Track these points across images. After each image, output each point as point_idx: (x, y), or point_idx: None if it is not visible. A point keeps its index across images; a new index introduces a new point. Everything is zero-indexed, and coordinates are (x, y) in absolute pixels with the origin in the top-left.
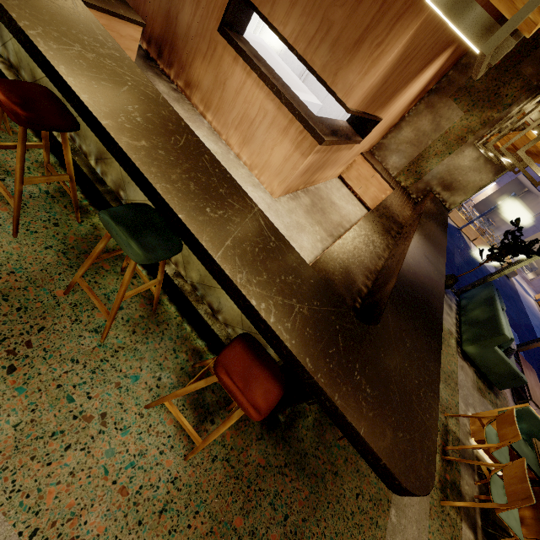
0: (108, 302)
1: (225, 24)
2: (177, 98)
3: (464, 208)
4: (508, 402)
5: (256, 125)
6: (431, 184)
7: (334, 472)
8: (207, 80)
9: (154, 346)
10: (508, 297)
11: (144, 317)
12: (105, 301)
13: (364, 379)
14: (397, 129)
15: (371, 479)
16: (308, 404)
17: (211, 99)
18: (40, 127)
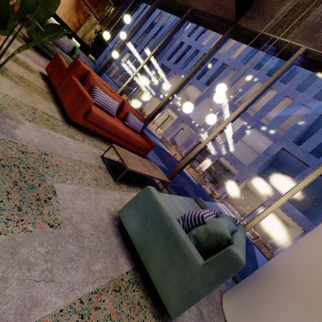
0: None
1: None
2: None
3: (193, 167)
4: (40, 57)
5: None
6: (86, 42)
7: None
8: None
9: None
10: (193, 184)
11: None
12: None
13: None
14: (80, 29)
15: None
16: None
17: None
18: None
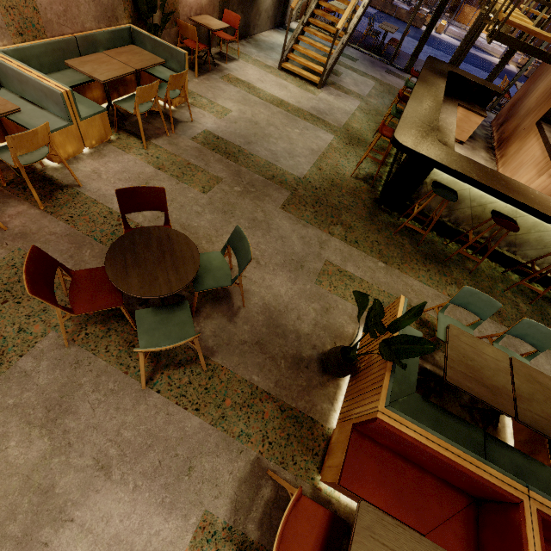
0: (374, 155)
1: (543, 119)
2: (488, 160)
3: None
4: None
5: (522, 166)
6: None
7: (378, 230)
8: (513, 151)
9: (373, 166)
10: None
11: (378, 163)
12: (374, 154)
13: (415, 133)
14: None
15: (389, 253)
16: (397, 219)
17: (508, 160)
18: (401, 99)
